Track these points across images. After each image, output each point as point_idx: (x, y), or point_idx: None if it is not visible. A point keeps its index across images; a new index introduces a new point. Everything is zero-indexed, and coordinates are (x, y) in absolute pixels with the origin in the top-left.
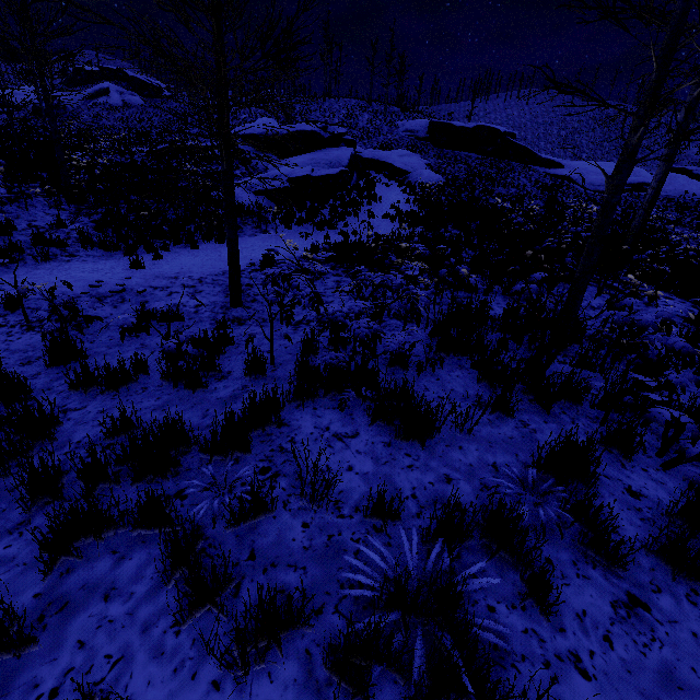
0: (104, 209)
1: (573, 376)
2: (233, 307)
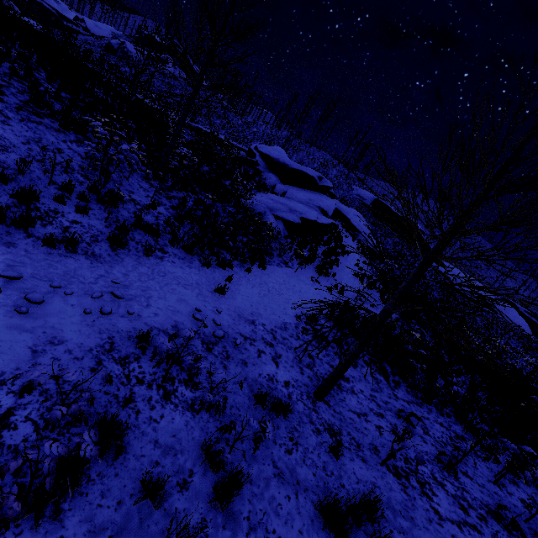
0: (178, 194)
1: None
2: (317, 400)
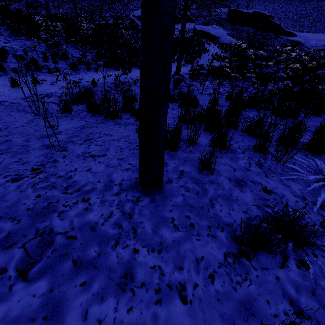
0: (94, 51)
1: None
2: (175, 90)
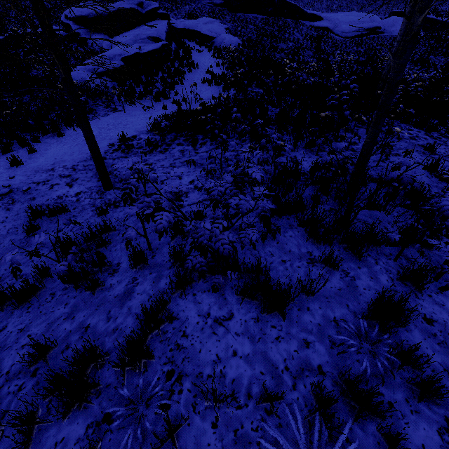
0: None
1: (374, 228)
2: (106, 191)
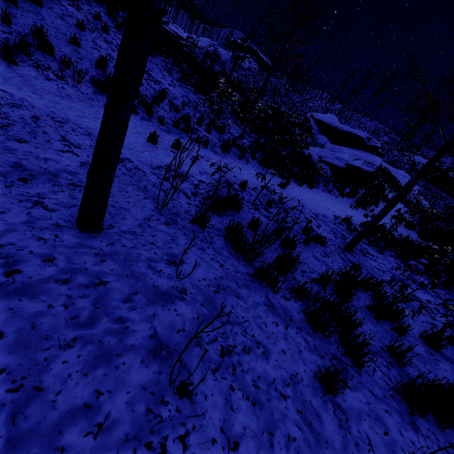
0: (254, 135)
1: None
2: (345, 251)
